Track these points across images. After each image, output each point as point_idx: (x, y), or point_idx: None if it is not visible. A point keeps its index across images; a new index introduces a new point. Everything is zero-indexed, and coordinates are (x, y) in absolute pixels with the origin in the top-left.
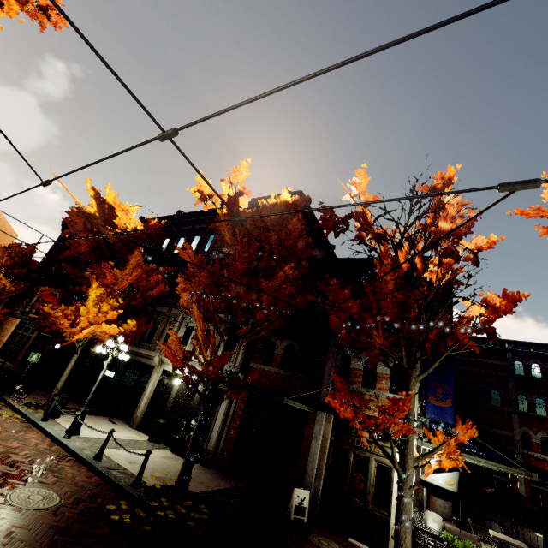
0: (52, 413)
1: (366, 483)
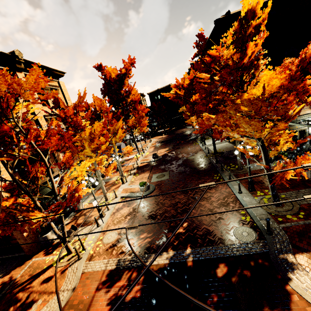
0: (202, 141)
1: None
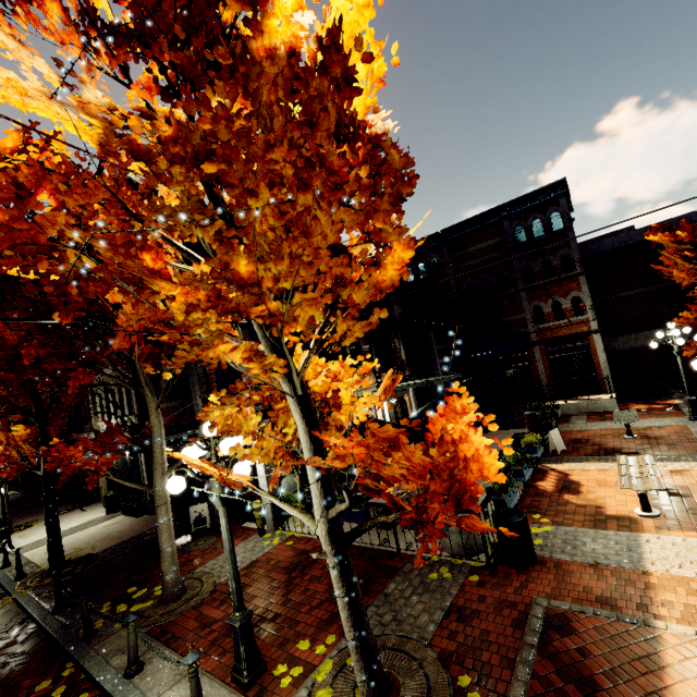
0: None
1: None
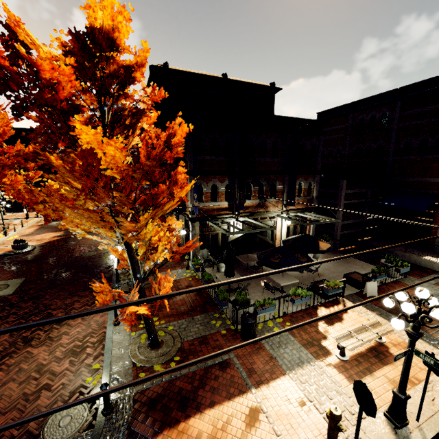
0: None
1: None
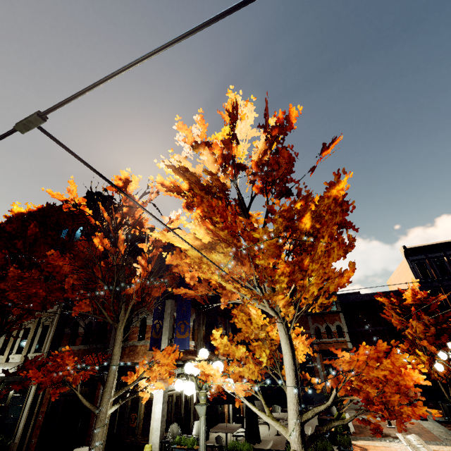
0: None
1: (137, 419)
